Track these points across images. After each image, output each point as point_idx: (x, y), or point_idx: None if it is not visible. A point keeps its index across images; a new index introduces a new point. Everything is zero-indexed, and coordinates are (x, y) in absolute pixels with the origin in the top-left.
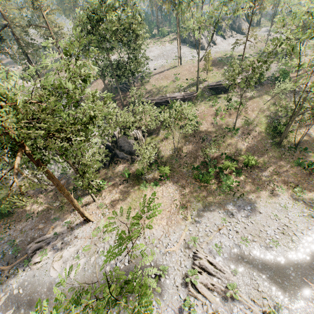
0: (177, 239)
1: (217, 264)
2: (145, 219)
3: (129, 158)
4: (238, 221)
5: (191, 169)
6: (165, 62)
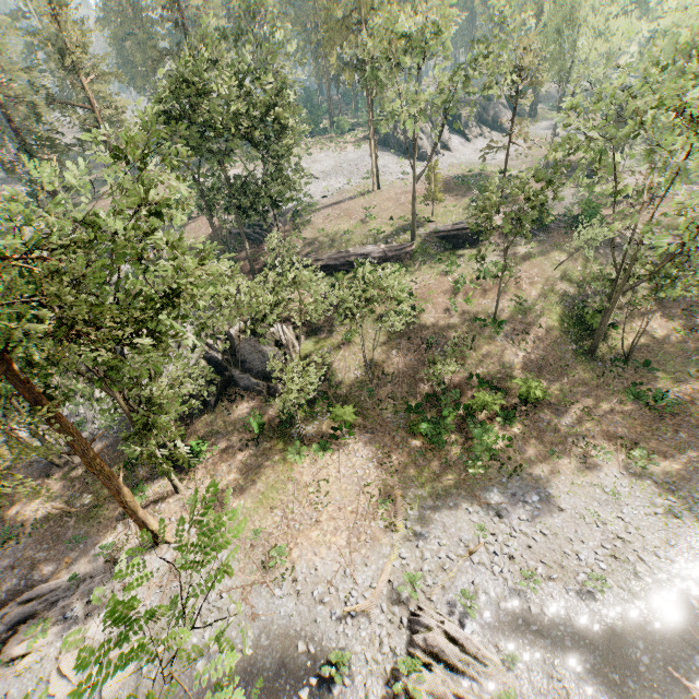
0: (373, 581)
1: (467, 642)
2: (298, 533)
3: (264, 388)
4: (513, 530)
5: (404, 411)
6: (346, 182)
